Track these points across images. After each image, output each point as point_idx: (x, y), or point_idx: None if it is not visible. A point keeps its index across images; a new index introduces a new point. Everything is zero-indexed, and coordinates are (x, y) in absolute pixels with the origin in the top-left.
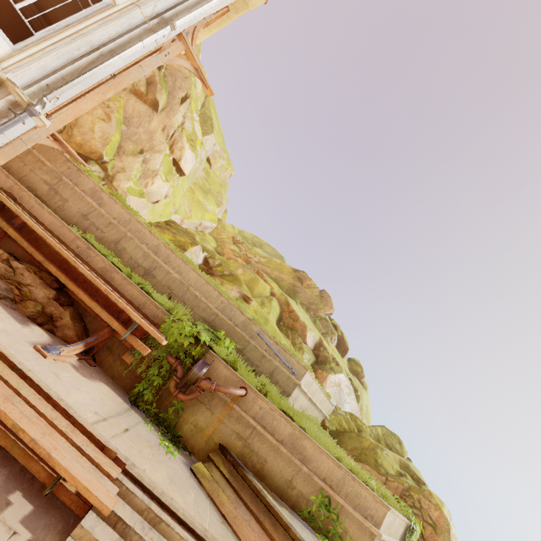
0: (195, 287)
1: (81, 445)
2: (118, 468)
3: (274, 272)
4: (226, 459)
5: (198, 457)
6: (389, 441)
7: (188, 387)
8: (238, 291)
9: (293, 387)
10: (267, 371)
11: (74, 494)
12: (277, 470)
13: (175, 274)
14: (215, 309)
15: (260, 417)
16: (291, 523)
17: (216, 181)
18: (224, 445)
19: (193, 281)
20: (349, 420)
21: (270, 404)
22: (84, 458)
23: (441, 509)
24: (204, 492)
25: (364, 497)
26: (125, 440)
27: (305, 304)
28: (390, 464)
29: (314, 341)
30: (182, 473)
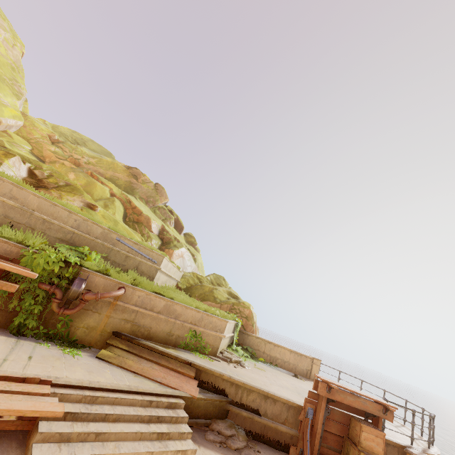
0: (40, 211)
1: (4, 389)
2: (47, 386)
3: (108, 172)
4: (122, 339)
5: (97, 347)
6: (218, 281)
7: (71, 303)
8: (81, 200)
9: (156, 272)
10: (133, 267)
11: (17, 421)
12: (160, 330)
13: (9, 201)
14: (71, 228)
15: (140, 302)
16: (178, 355)
17: (4, 62)
18: (116, 331)
19: (34, 205)
20: (193, 278)
21: (146, 292)
22: (14, 395)
23: (250, 308)
24: (114, 366)
25: (215, 322)
26: (36, 366)
27: (144, 198)
28: (222, 295)
29: (158, 228)
30: (93, 363)
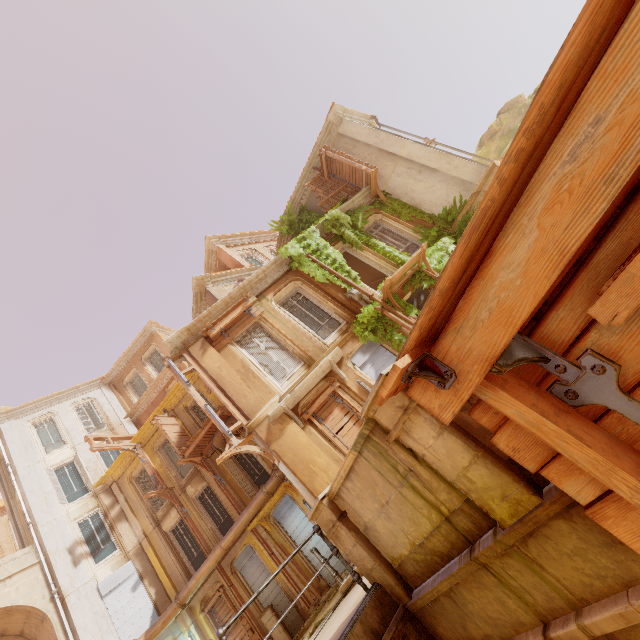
0: None
1: None
2: None
3: (491, 158)
4: None
5: None
6: None
7: None
8: None
9: None
10: None
11: None
12: None
13: None
14: None
15: None
16: None
17: None
18: None
19: None
20: None
21: None
22: None
23: None
24: None
25: None
26: None
27: (521, 118)
28: None
29: None
30: None
